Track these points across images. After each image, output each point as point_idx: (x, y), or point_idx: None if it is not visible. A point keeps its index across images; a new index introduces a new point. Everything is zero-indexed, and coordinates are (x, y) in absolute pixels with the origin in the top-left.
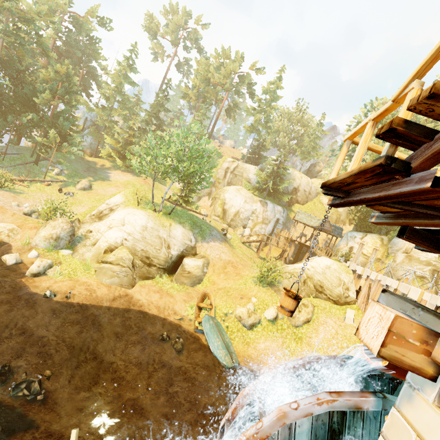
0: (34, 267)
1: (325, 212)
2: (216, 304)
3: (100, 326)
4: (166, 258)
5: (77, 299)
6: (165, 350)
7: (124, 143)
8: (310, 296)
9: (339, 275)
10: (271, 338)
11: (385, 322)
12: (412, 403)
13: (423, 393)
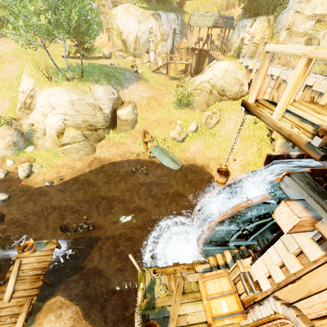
0: (21, 173)
1: (215, 0)
2: (155, 135)
3: (93, 183)
4: (104, 119)
5: (67, 177)
6: (138, 177)
7: None
8: (216, 102)
9: (235, 75)
10: (196, 142)
11: (292, 221)
12: (298, 234)
13: (305, 232)
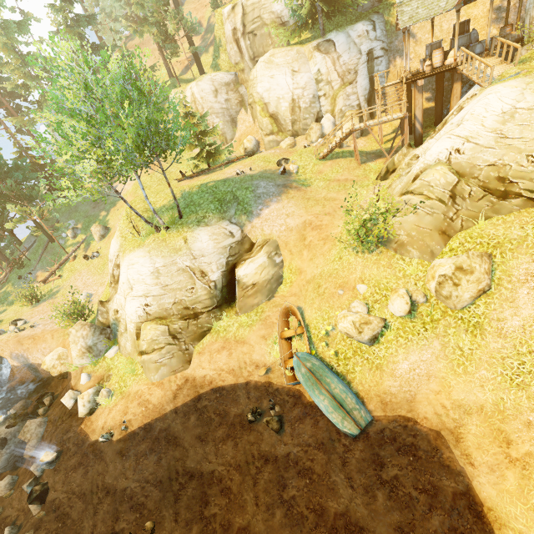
0: (81, 409)
1: None
2: (308, 321)
3: (177, 439)
4: (208, 293)
5: (136, 423)
6: (261, 434)
7: None
8: (477, 220)
9: None
10: (416, 346)
11: None
12: None
13: None
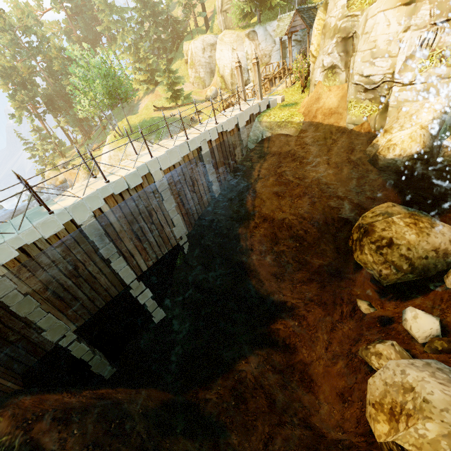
0: None
1: None
2: None
3: None
4: None
5: None
6: None
7: (135, 67)
8: None
9: None
10: None
11: None
12: None
13: None
